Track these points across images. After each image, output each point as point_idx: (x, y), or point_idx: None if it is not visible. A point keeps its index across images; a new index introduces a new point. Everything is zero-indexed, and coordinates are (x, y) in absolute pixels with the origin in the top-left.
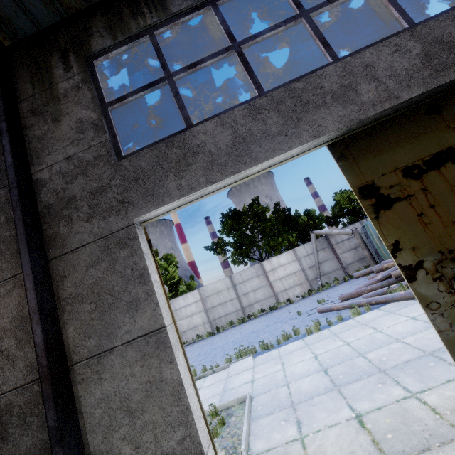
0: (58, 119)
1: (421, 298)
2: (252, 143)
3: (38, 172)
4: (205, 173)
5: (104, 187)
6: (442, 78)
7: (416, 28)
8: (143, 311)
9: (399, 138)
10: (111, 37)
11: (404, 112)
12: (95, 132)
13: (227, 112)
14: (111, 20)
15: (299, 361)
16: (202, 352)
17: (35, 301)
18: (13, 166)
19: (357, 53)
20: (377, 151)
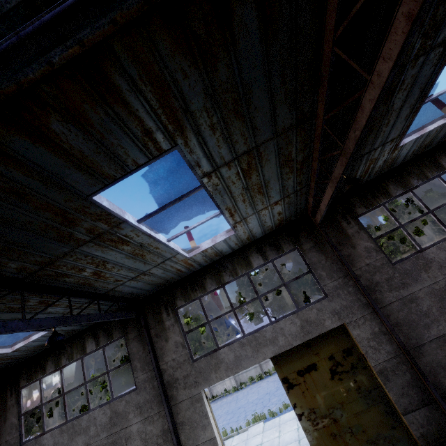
0: (167, 340)
1: (303, 427)
2: (242, 359)
3: (162, 365)
4: (225, 371)
5: (188, 374)
6: (307, 337)
7: (298, 313)
8: (207, 430)
9: (296, 357)
10: (184, 300)
11: (297, 345)
12: (182, 348)
13: (232, 344)
14: (183, 291)
15: (289, 431)
16: (230, 410)
17: (172, 426)
18: (156, 367)
19: (278, 322)
20: (288, 362)
